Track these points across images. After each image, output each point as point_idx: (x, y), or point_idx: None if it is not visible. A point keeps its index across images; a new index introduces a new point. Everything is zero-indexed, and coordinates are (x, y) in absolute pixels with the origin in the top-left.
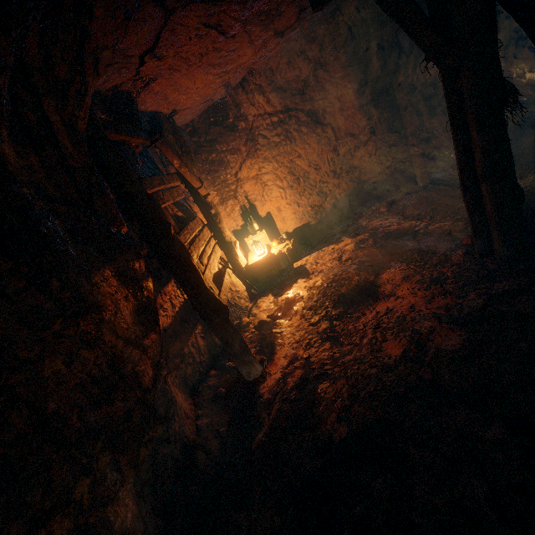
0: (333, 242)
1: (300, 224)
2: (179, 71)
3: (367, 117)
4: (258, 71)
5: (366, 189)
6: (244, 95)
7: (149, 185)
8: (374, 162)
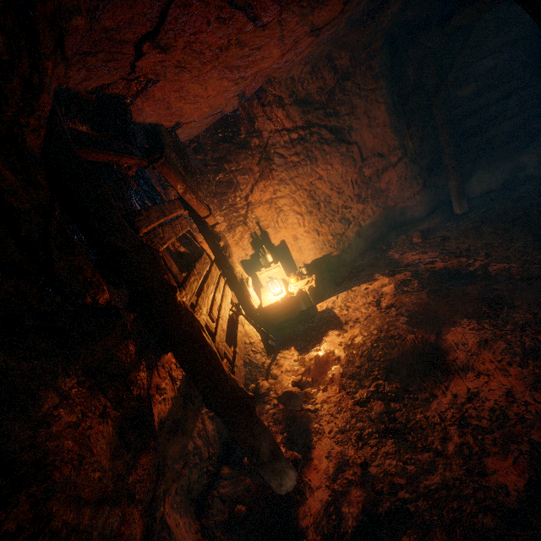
0: (364, 281)
1: (320, 255)
2: (189, 71)
3: (398, 135)
4: (278, 80)
5: (393, 215)
6: (260, 108)
7: (144, 221)
8: (404, 186)
